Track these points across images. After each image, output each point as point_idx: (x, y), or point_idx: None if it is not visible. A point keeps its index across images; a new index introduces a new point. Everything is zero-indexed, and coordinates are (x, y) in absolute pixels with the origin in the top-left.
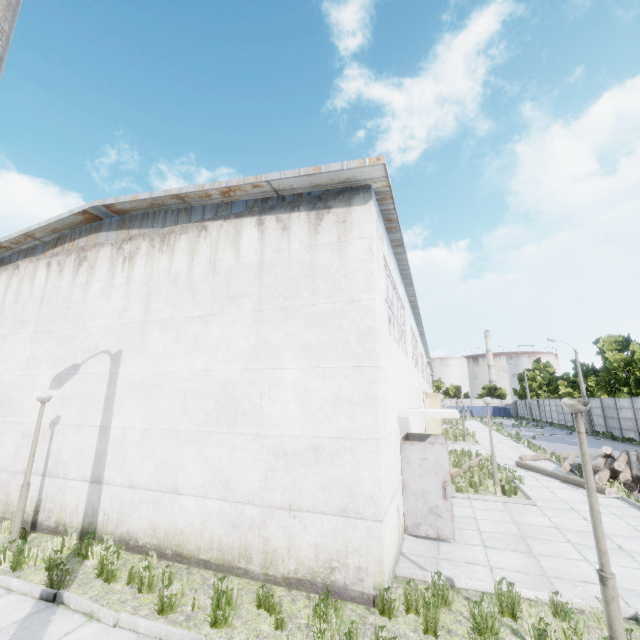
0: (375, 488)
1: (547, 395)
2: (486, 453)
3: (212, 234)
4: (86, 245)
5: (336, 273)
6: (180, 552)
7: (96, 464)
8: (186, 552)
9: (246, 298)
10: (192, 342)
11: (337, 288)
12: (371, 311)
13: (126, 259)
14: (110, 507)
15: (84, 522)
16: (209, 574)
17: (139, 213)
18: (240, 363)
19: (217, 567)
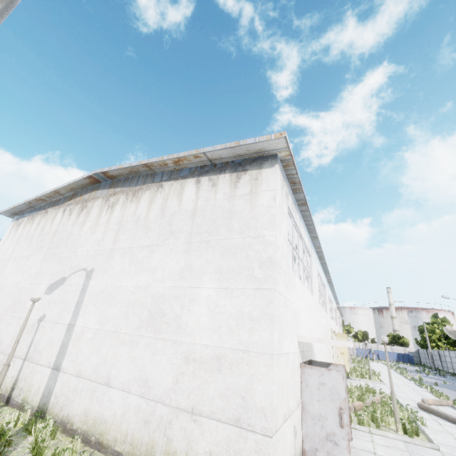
0: (266, 401)
1: (447, 347)
2: (389, 392)
3: (165, 190)
4: (88, 198)
5: (247, 215)
6: (101, 441)
7: (59, 354)
8: (105, 441)
9: (181, 233)
10: (140, 264)
11: (247, 226)
12: (272, 244)
13: (109, 207)
14: (60, 391)
15: (40, 402)
16: None
17: (123, 178)
18: (170, 281)
19: None
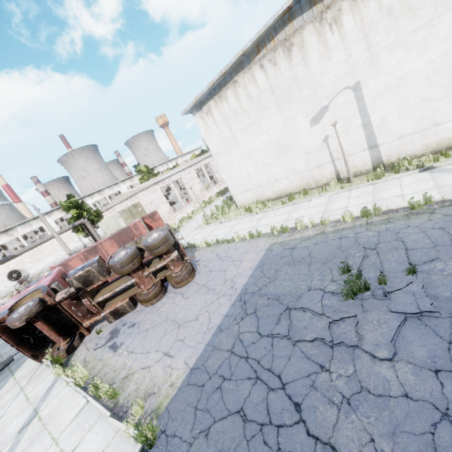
0: None
1: None
2: None
3: None
4: (287, 36)
5: None
6: (450, 146)
7: (368, 141)
8: None
9: None
10: (423, 45)
11: None
12: None
13: (332, 24)
14: (389, 152)
15: (373, 165)
16: None
17: None
18: None
19: None
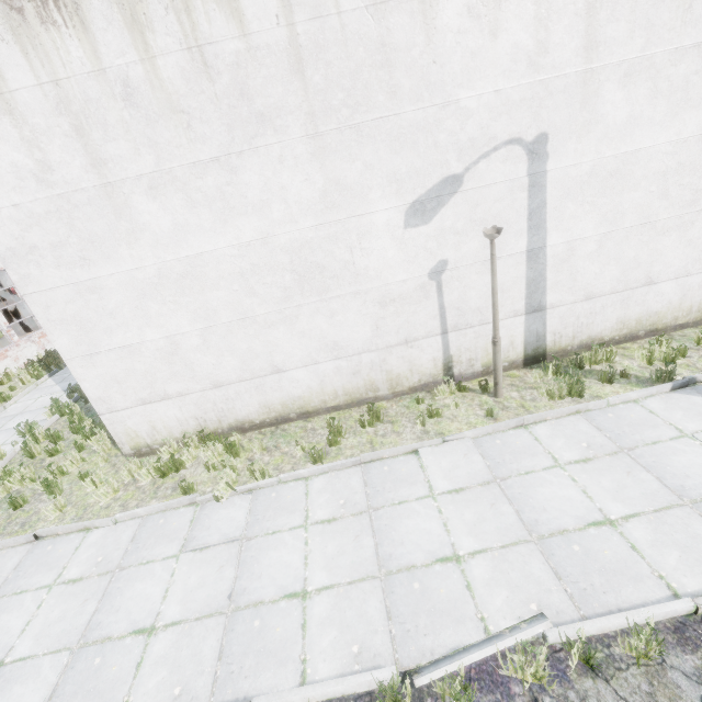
0: None
1: None
2: None
3: None
4: None
5: None
6: (655, 329)
7: (531, 294)
8: (662, 326)
9: None
10: (681, 94)
11: None
12: None
13: None
14: (561, 326)
15: (527, 351)
16: (695, 330)
17: None
18: None
19: (694, 324)
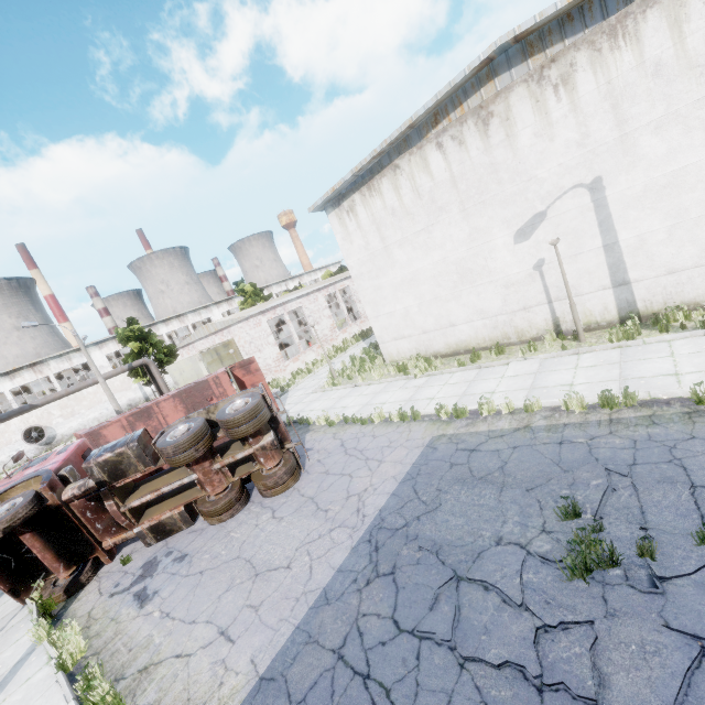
0: None
1: None
2: None
3: None
4: (483, 101)
5: None
6: None
7: (613, 274)
8: None
9: None
10: None
11: None
12: None
13: (558, 86)
14: (649, 295)
15: (620, 314)
16: None
17: (552, 23)
18: None
19: None
